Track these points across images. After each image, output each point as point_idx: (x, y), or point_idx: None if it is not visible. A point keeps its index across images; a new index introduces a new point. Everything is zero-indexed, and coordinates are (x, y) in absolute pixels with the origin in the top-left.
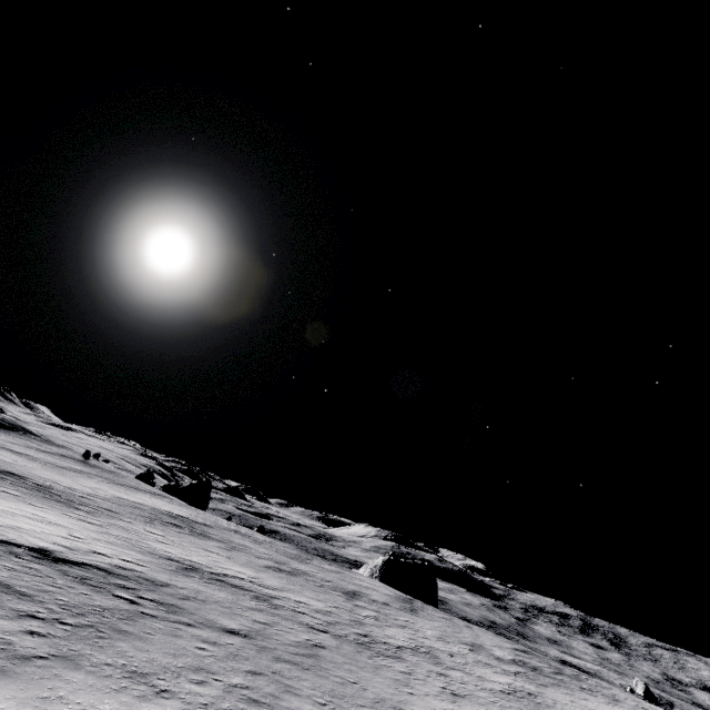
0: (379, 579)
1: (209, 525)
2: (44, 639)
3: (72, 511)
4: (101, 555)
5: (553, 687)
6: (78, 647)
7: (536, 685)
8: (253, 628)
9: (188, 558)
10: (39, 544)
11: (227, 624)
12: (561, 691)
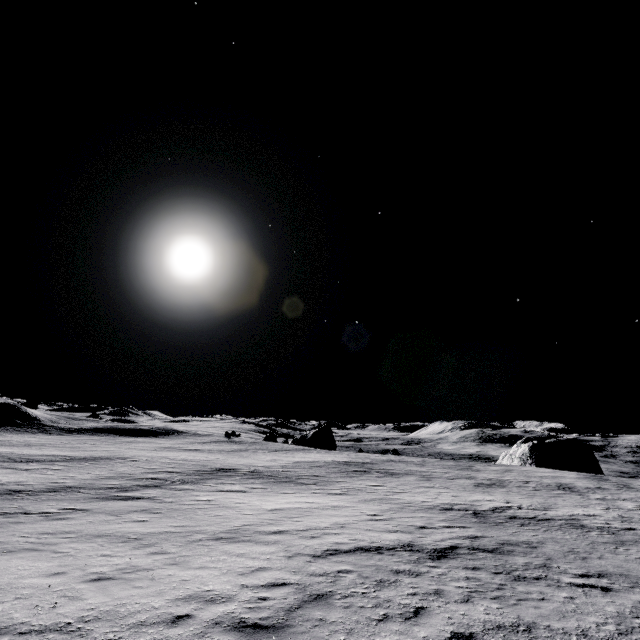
0: (535, 465)
1: (371, 462)
2: None
3: (309, 488)
4: (427, 529)
5: None
6: None
7: None
8: None
9: (444, 502)
10: (388, 538)
11: None
12: None
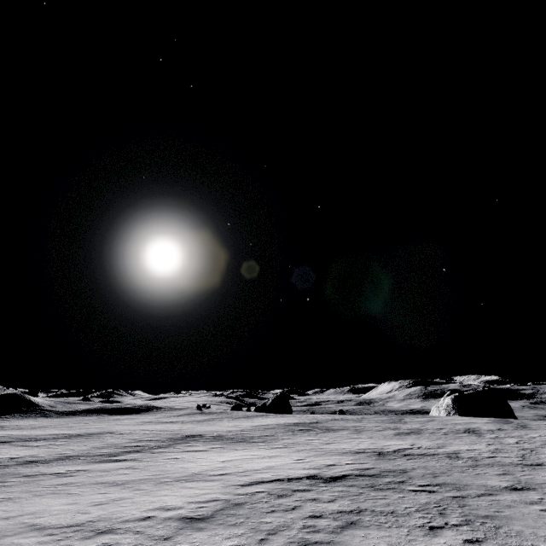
0: (458, 414)
1: (317, 422)
2: (487, 544)
3: (257, 445)
4: (334, 466)
5: None
6: (512, 542)
7: None
8: (511, 480)
9: (360, 448)
10: (301, 473)
11: (496, 484)
12: None
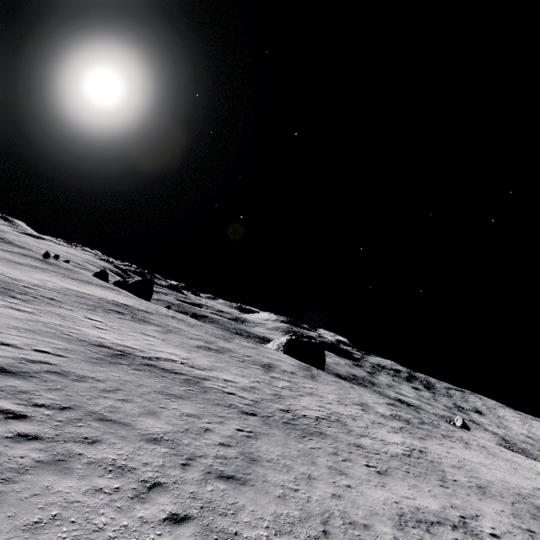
0: (284, 352)
1: (150, 312)
2: None
3: (4, 299)
4: (7, 346)
5: (428, 439)
6: None
7: (418, 439)
8: (180, 426)
9: (121, 343)
10: None
11: (149, 426)
12: (435, 442)
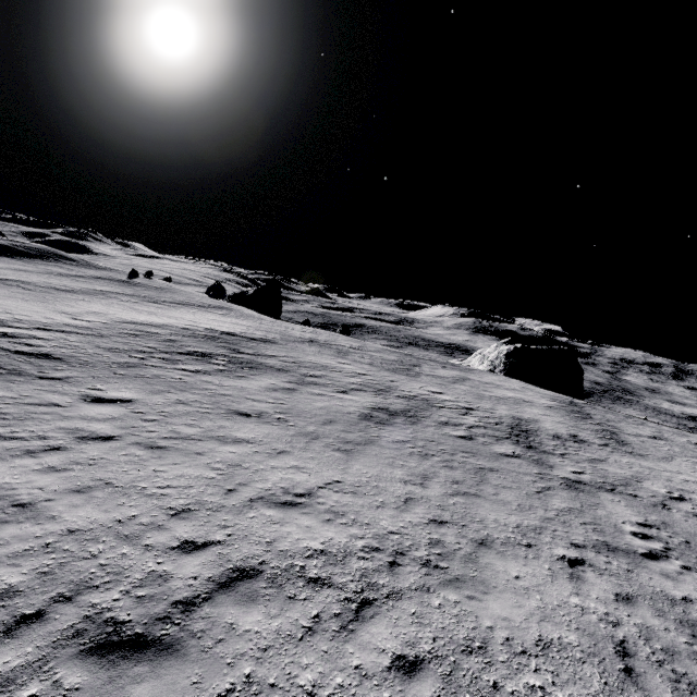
0: (506, 373)
1: (271, 340)
2: None
3: None
4: None
5: None
6: None
7: None
8: None
9: (108, 516)
10: None
11: None
12: None
